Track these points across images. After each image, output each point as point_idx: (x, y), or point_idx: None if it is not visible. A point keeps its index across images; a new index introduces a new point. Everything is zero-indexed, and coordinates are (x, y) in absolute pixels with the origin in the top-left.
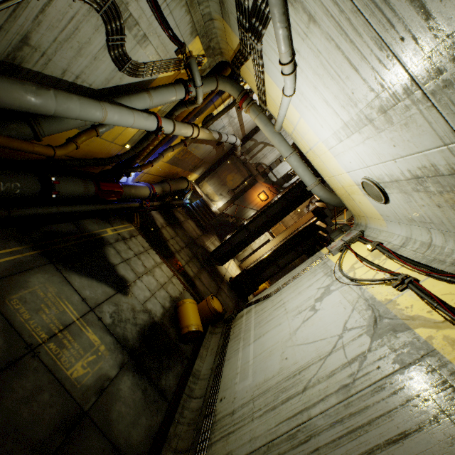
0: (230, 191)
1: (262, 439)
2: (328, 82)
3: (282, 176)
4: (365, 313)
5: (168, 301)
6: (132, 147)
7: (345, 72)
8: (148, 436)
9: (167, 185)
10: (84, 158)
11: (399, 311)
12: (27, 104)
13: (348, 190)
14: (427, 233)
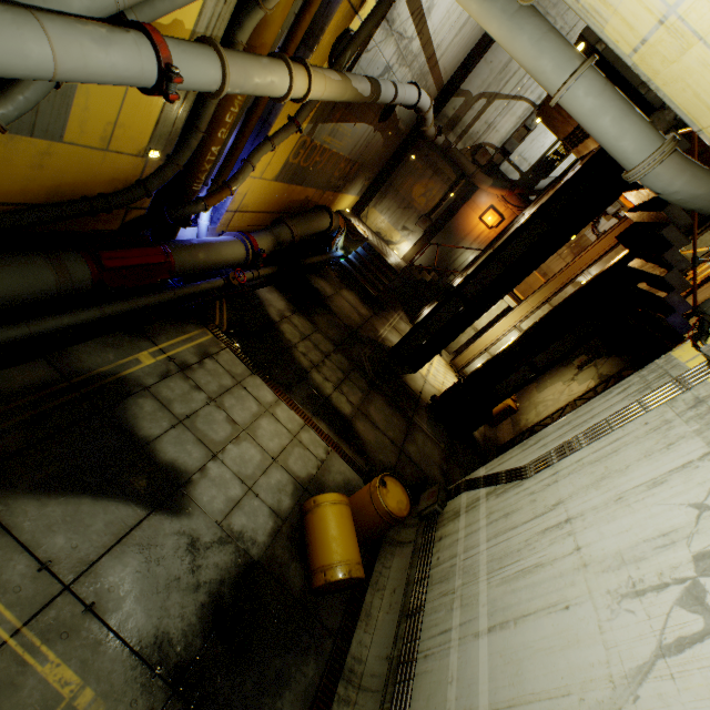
0: (422, 218)
1: None
2: None
3: (533, 165)
4: None
5: (287, 493)
6: (167, 155)
7: None
8: None
9: (284, 228)
10: (57, 201)
11: None
12: None
13: None
14: None
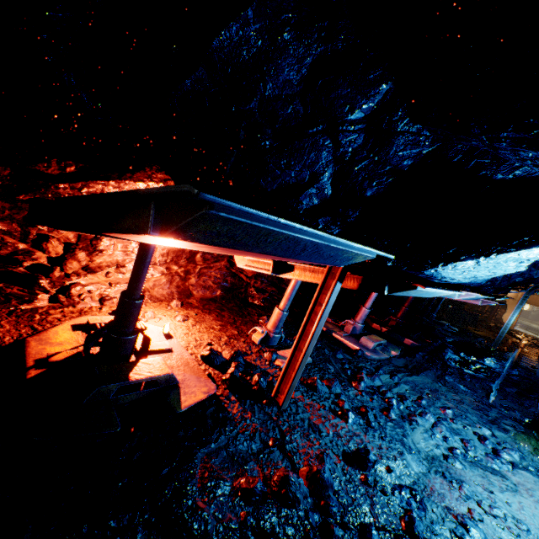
0: None
1: None
2: None
3: None
4: None
5: None
6: None
7: None
8: None
9: None
10: None
11: None
12: None
13: None
14: None
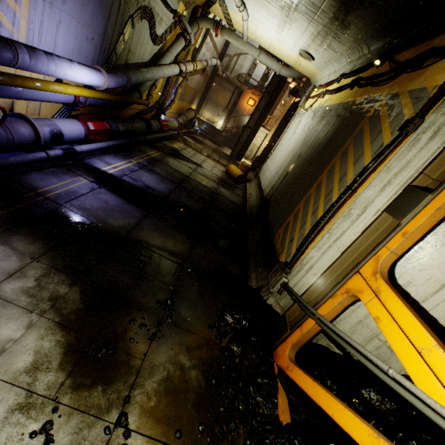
0: (224, 109)
1: (281, 172)
2: (262, 9)
3: (261, 78)
4: (312, 115)
5: (220, 172)
6: (162, 93)
7: (267, 5)
8: (239, 202)
9: (184, 116)
10: (145, 109)
11: (321, 104)
12: (147, 78)
13: (298, 62)
14: (333, 66)
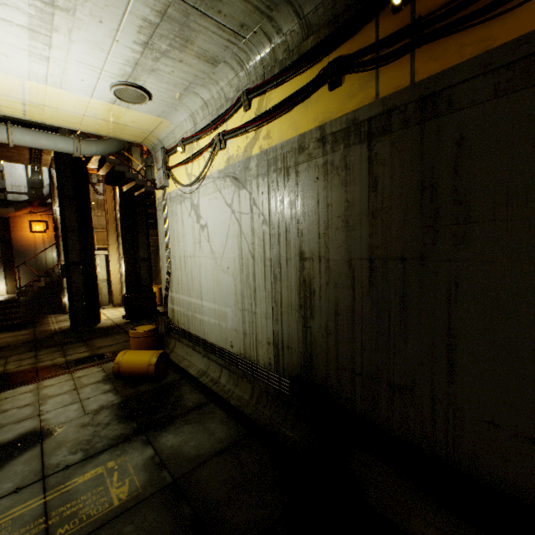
0: None
1: (269, 306)
2: None
3: (28, 186)
4: (227, 183)
5: (103, 386)
6: None
7: None
8: (227, 423)
9: None
10: None
11: (237, 157)
12: None
13: (112, 118)
14: (197, 97)
